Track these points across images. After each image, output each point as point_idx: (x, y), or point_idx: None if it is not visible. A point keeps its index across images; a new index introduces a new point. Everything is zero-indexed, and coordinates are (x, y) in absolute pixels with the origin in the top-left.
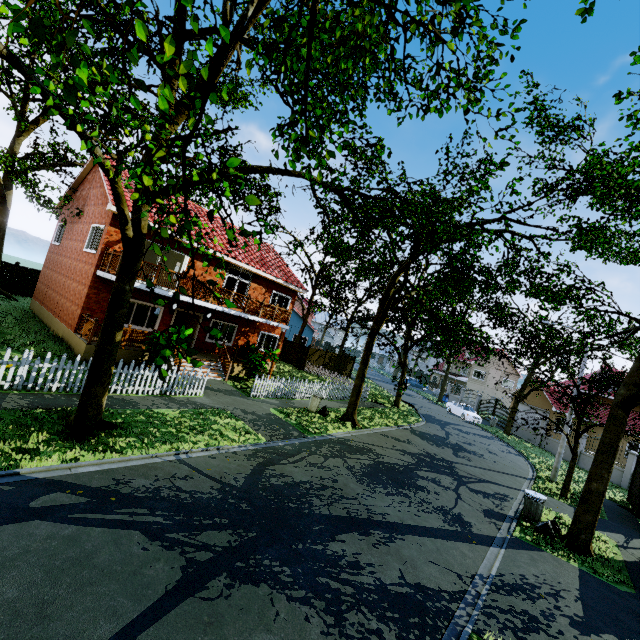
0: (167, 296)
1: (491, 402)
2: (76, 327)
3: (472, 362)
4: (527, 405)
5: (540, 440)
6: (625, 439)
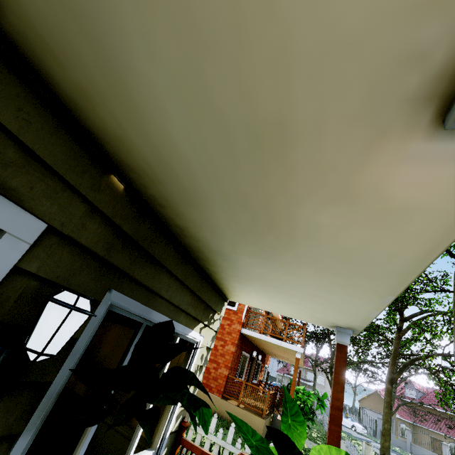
0: (252, 344)
1: (355, 410)
2: (222, 390)
3: (317, 369)
4: (373, 411)
5: (410, 448)
6: (445, 440)
